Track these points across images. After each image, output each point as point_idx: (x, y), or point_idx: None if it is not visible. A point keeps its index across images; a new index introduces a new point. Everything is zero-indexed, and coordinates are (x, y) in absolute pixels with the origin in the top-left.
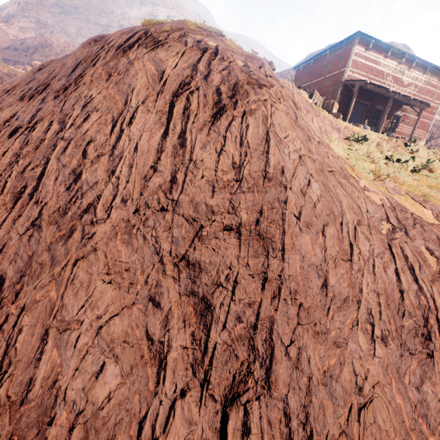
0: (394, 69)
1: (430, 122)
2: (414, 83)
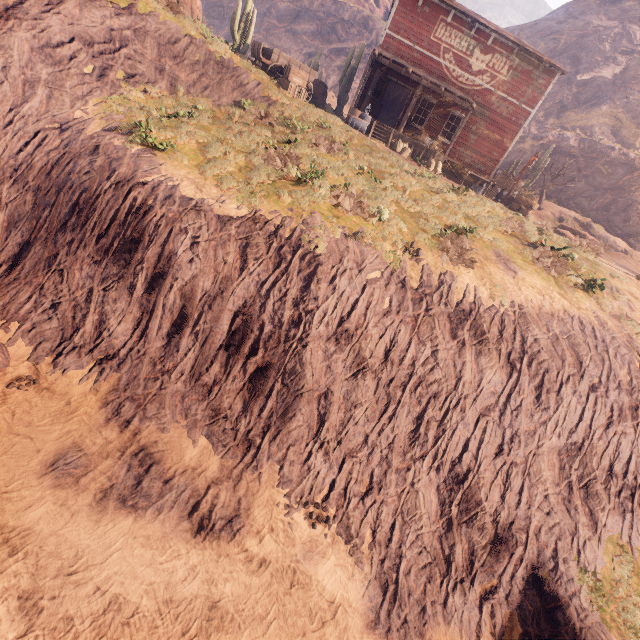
0: (459, 43)
1: (513, 138)
2: (490, 72)
